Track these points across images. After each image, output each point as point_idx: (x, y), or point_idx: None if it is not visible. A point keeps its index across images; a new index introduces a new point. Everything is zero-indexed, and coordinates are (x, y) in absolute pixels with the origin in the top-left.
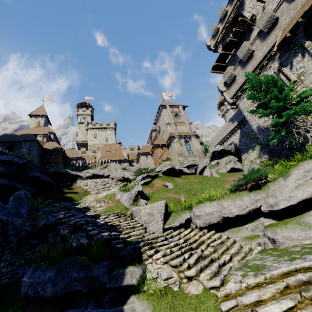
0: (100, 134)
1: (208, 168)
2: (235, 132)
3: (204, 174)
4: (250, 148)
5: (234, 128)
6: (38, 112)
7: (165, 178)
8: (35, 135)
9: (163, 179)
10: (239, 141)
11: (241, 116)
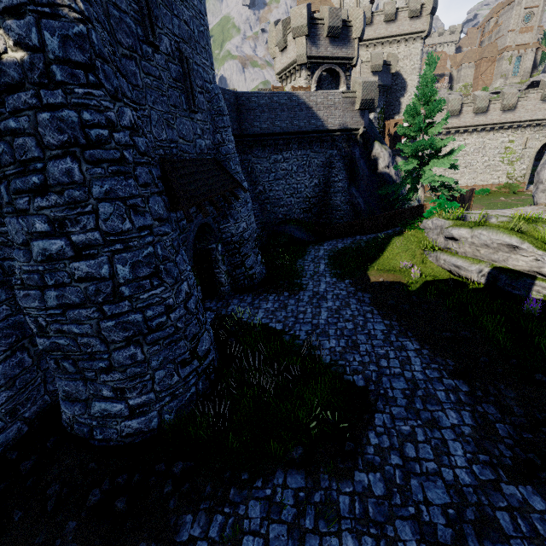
0: None
1: None
2: None
3: None
4: None
5: None
6: None
7: None
8: None
9: None
10: None
11: None
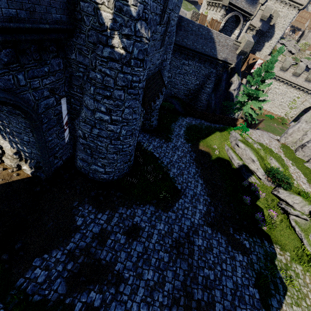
0: None
1: None
2: None
3: None
4: None
5: None
6: None
7: None
8: None
9: None
10: None
11: None
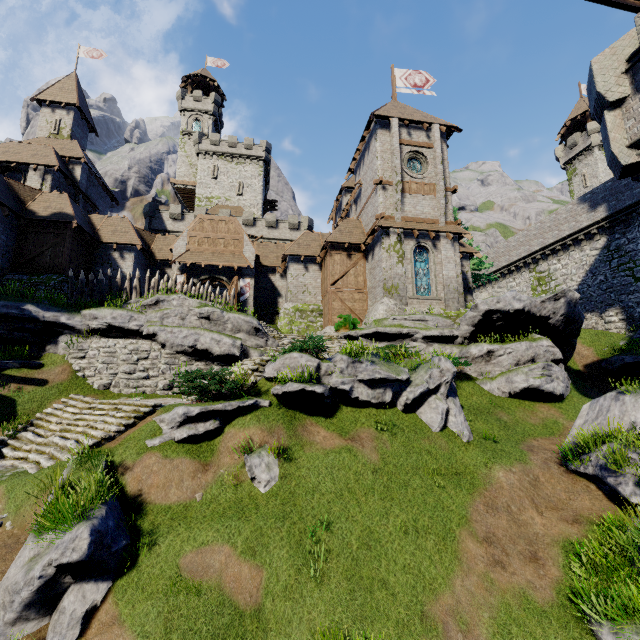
0: (228, 171)
1: (443, 395)
2: (588, 240)
3: (422, 417)
4: (615, 305)
5: (589, 229)
6: (59, 93)
7: (273, 422)
8: (25, 164)
9: (263, 424)
10: (587, 272)
11: (632, 193)
